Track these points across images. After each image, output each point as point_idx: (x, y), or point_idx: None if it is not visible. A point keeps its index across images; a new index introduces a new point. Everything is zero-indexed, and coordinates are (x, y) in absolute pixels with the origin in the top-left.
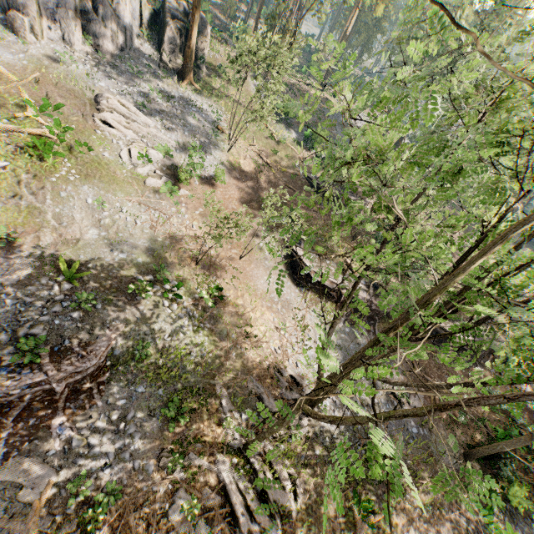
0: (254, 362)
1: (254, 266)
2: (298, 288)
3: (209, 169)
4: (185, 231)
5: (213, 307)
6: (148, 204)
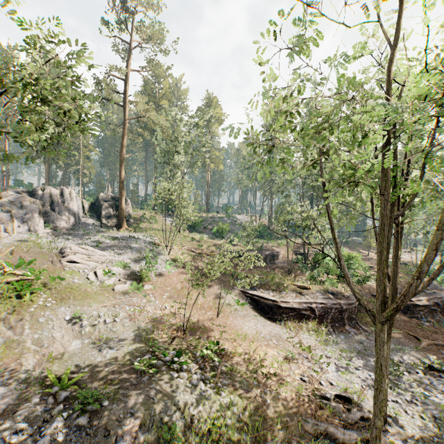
0: (292, 400)
1: (232, 318)
2: (277, 322)
3: (160, 267)
4: (161, 313)
5: (219, 364)
6: (121, 304)
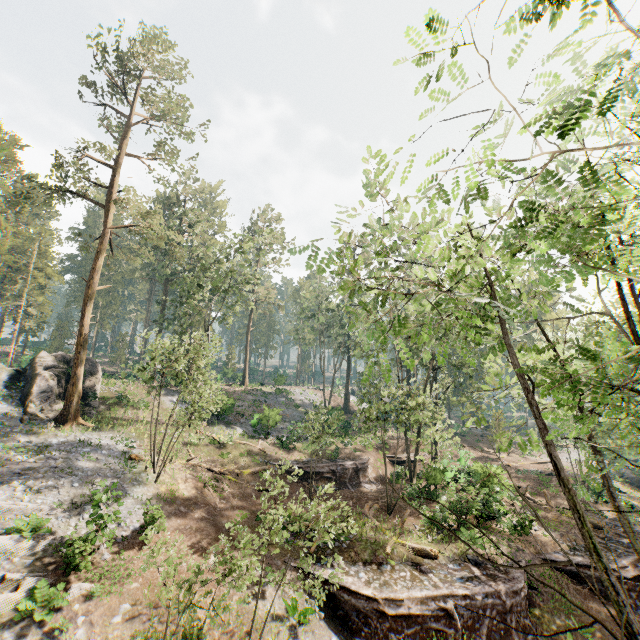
0: None
1: None
2: None
3: (127, 521)
4: None
5: None
6: None
